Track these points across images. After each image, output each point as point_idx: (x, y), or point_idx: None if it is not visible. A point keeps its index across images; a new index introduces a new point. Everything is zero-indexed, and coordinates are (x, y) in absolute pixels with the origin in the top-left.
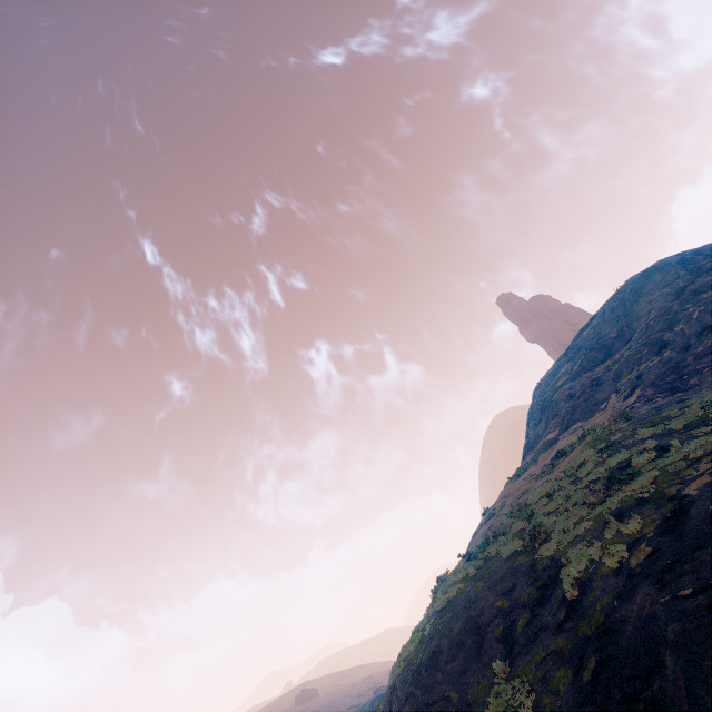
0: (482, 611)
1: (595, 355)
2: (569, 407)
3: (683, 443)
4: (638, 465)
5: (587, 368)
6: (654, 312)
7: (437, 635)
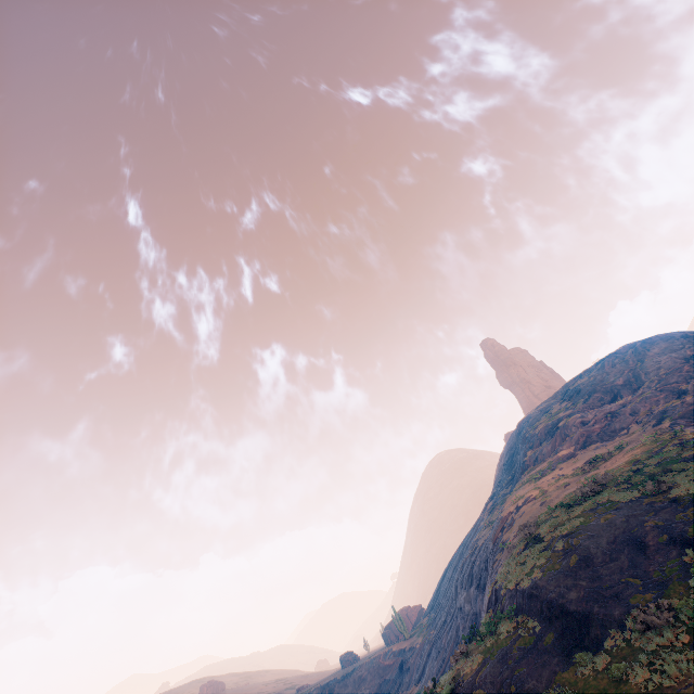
0: (629, 530)
1: (601, 396)
2: (583, 431)
3: None
4: None
5: (593, 406)
6: (664, 369)
7: (582, 547)
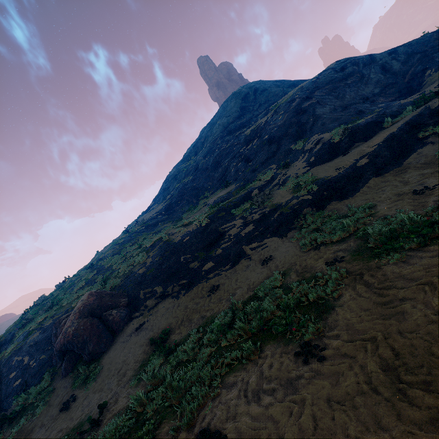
0: None
1: (193, 151)
2: (162, 189)
3: (91, 283)
4: (58, 301)
5: (187, 159)
6: (215, 135)
7: None
